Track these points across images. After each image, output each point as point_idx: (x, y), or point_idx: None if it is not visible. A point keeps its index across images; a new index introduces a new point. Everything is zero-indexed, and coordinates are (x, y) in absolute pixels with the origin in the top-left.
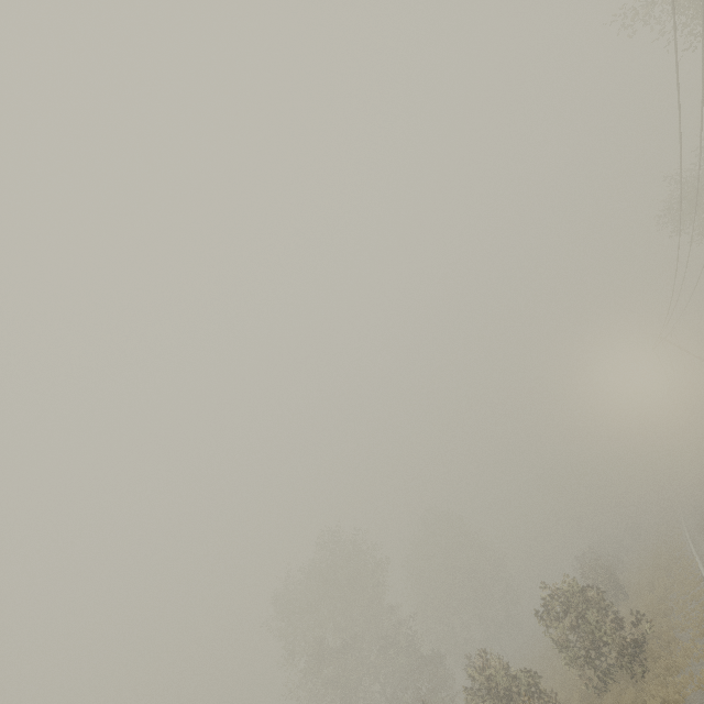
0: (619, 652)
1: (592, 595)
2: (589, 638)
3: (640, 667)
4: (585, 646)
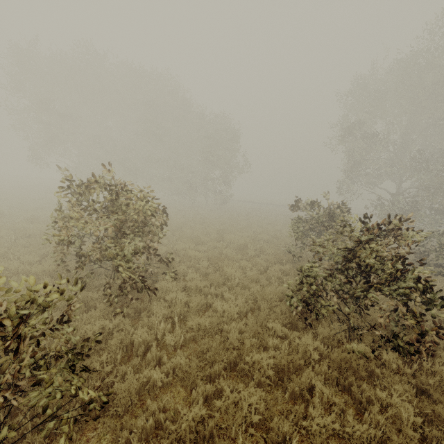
0: None
1: None
2: None
3: None
4: None
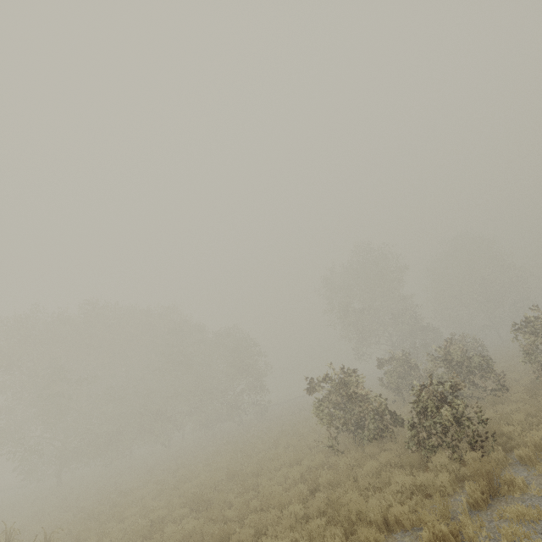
0: None
1: None
2: None
3: None
4: None
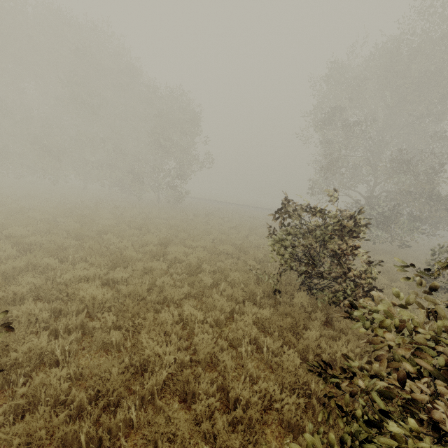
0: None
1: None
2: None
3: None
4: None
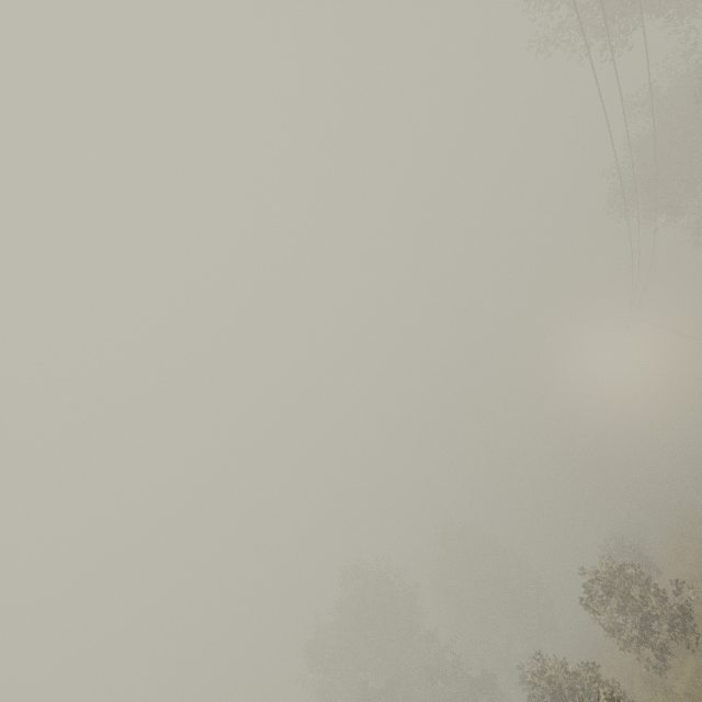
0: (670, 624)
1: (630, 573)
2: (637, 617)
3: (693, 634)
4: (636, 625)
